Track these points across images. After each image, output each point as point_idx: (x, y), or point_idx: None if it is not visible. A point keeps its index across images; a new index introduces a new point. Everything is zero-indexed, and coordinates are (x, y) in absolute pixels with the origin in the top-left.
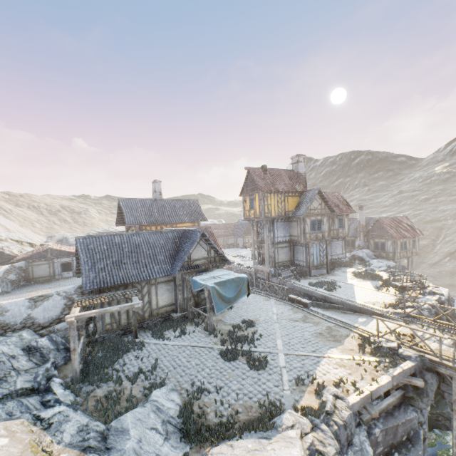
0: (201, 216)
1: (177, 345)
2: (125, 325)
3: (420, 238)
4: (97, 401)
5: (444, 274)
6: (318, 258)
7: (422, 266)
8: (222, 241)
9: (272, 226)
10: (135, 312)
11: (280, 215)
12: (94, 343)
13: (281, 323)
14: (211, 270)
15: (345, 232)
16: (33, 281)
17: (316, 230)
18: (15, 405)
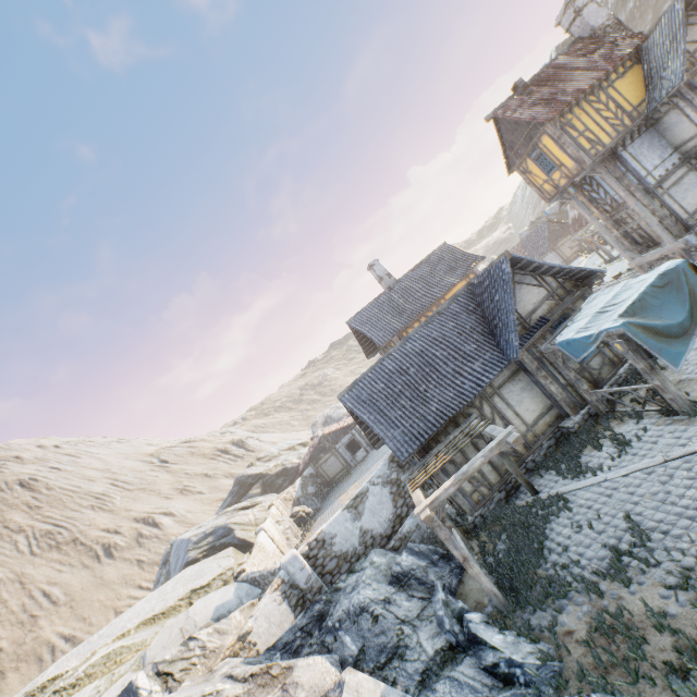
0: (468, 260)
1: (638, 472)
2: (498, 483)
3: None
4: (587, 644)
5: None
6: None
7: None
8: None
9: (619, 163)
10: (501, 453)
11: (622, 130)
12: (473, 530)
13: None
14: (573, 311)
15: None
16: (333, 483)
17: None
18: (449, 687)
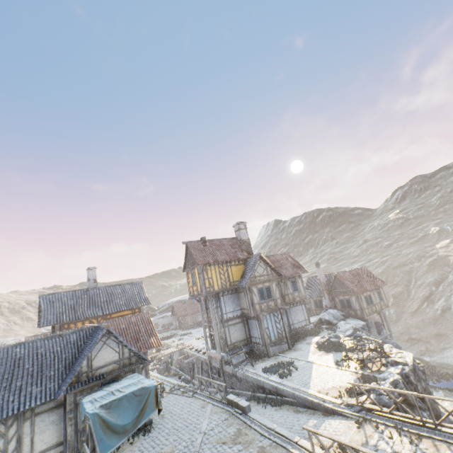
0: (143, 299)
1: None
2: None
3: (394, 285)
4: None
5: (428, 322)
6: (276, 331)
7: (404, 316)
8: (190, 319)
9: (218, 301)
10: None
11: (225, 287)
12: None
13: (202, 452)
14: (123, 377)
15: (301, 295)
16: None
17: (266, 298)
18: None
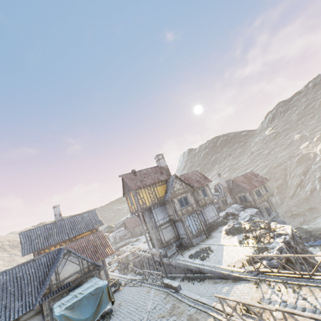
0: (98, 222)
1: None
2: None
3: (276, 179)
4: None
5: (302, 201)
6: (195, 227)
7: (286, 199)
8: (138, 229)
9: (151, 213)
10: None
11: (154, 203)
12: None
13: None
14: (85, 282)
15: (210, 198)
16: None
17: (185, 205)
18: None
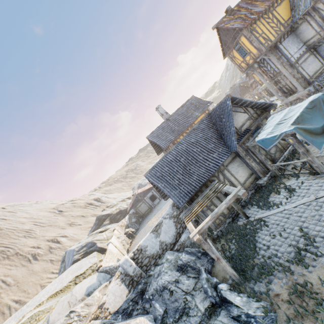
0: (205, 103)
1: (302, 205)
2: (228, 213)
3: None
4: (289, 302)
5: None
6: None
7: None
8: None
9: (278, 51)
10: None
11: (280, 33)
12: (217, 238)
13: None
14: (261, 125)
15: None
16: (144, 216)
17: None
18: None
